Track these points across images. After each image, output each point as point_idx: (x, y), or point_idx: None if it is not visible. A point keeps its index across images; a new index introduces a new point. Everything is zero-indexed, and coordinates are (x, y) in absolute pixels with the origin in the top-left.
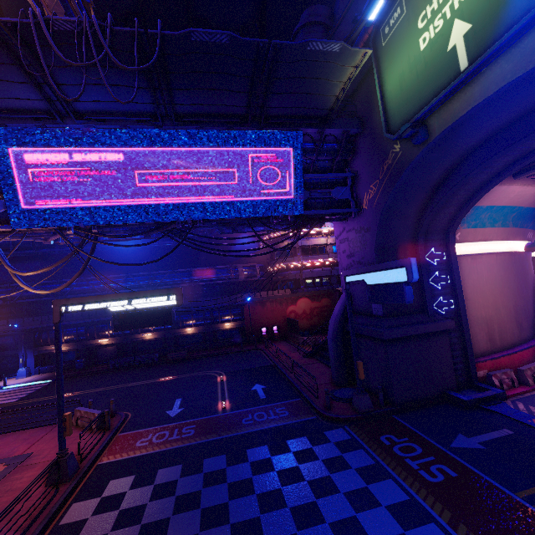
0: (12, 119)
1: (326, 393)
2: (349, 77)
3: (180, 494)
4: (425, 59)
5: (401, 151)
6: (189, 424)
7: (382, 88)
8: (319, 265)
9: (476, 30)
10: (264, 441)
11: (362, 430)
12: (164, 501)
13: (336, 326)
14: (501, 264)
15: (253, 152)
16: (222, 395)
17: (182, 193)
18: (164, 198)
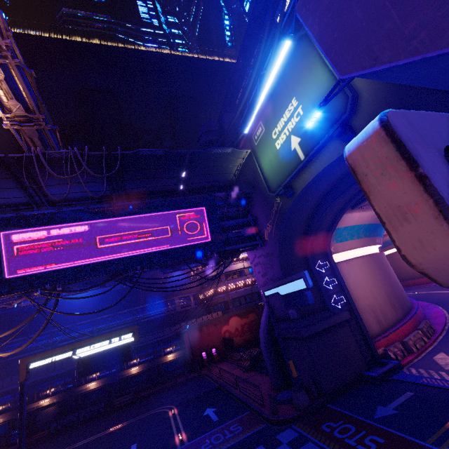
0: None
1: (270, 398)
2: (239, 163)
3: None
4: (281, 153)
5: (281, 202)
6: None
7: (260, 167)
8: (241, 286)
9: (303, 141)
10: None
11: (306, 425)
12: None
13: (265, 335)
14: (366, 264)
15: (183, 212)
16: (177, 428)
17: (133, 248)
18: (118, 254)
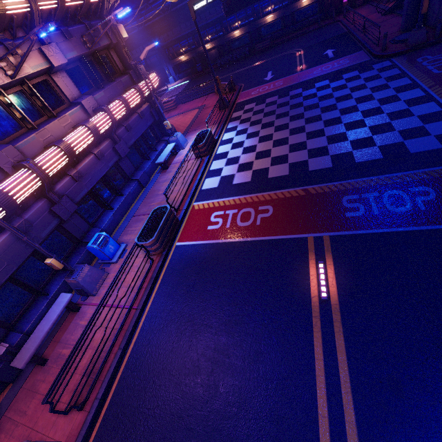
0: None
1: (384, 36)
2: None
3: (279, 103)
4: None
5: None
6: (279, 81)
7: None
8: None
9: None
10: (327, 78)
11: (404, 59)
12: (272, 107)
13: None
14: None
15: None
16: (300, 63)
17: None
18: None
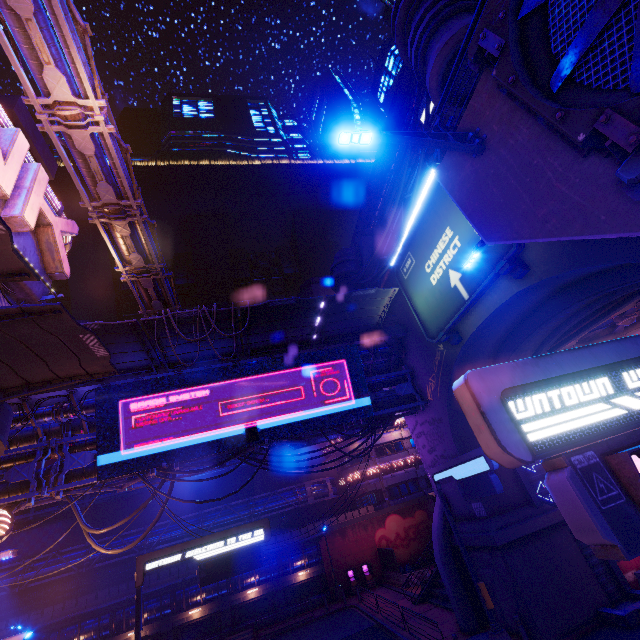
0: (116, 378)
1: None
2: (386, 303)
3: None
4: (439, 290)
5: (445, 350)
6: None
7: (414, 306)
8: (400, 466)
9: (464, 277)
10: None
11: None
12: None
13: (441, 541)
14: None
15: (318, 368)
16: None
17: (259, 416)
18: (242, 423)
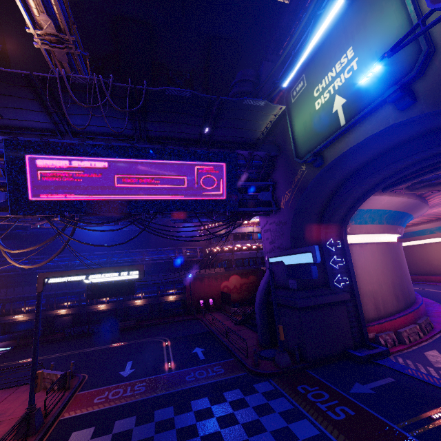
0: (23, 134)
1: (254, 352)
2: (270, 120)
3: (136, 440)
4: (319, 115)
5: (306, 170)
6: (140, 382)
7: (292, 128)
8: (247, 248)
9: (348, 103)
10: (205, 394)
11: (283, 382)
12: None
13: (262, 297)
14: (380, 251)
15: (202, 165)
16: (168, 357)
17: (148, 192)
18: (133, 195)
